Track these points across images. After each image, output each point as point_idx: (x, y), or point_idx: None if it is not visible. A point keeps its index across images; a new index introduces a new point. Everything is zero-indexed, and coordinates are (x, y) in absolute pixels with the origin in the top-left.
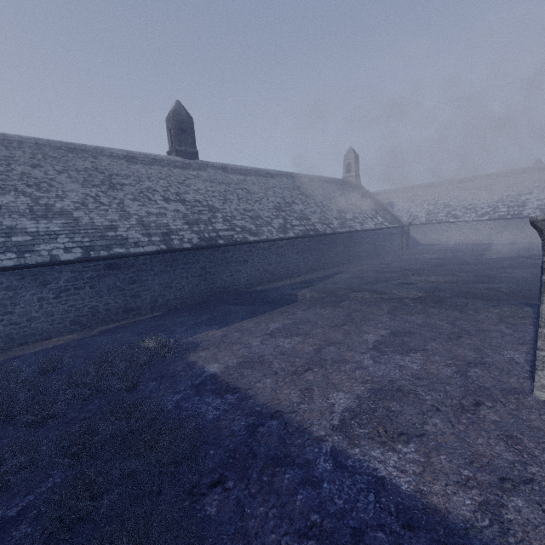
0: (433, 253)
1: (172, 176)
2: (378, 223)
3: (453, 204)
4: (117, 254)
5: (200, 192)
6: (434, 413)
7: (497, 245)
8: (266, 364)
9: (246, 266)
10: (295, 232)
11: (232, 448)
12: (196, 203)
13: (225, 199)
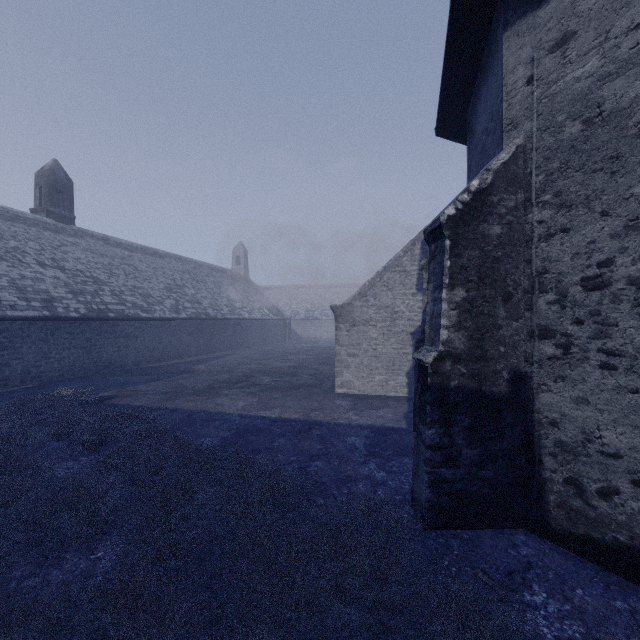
0: (308, 343)
1: (43, 239)
2: (264, 314)
3: (325, 305)
4: None
5: (81, 261)
6: (290, 401)
7: None
8: (184, 398)
9: (136, 343)
10: (188, 313)
11: (179, 422)
12: (78, 272)
13: (111, 273)
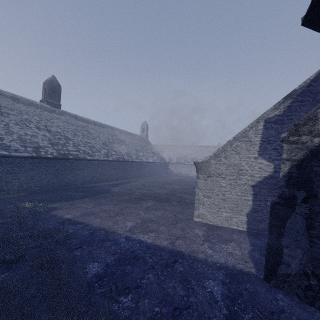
0: (177, 177)
1: (43, 115)
2: (154, 159)
3: (187, 156)
4: (2, 154)
5: (60, 127)
6: (163, 225)
7: None
8: (96, 214)
9: (83, 172)
10: (113, 157)
11: (84, 239)
12: (57, 133)
13: (75, 134)
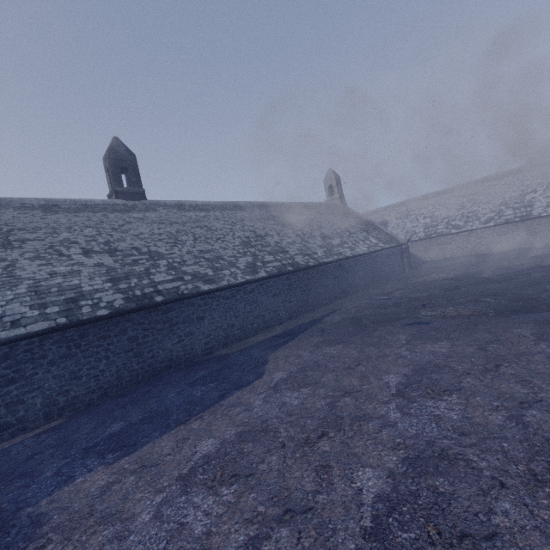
0: (440, 271)
1: (105, 222)
2: (371, 245)
3: (451, 214)
4: None
5: (141, 236)
6: None
7: (512, 253)
8: None
9: (202, 325)
10: (268, 269)
11: None
12: (132, 251)
13: (175, 241)
